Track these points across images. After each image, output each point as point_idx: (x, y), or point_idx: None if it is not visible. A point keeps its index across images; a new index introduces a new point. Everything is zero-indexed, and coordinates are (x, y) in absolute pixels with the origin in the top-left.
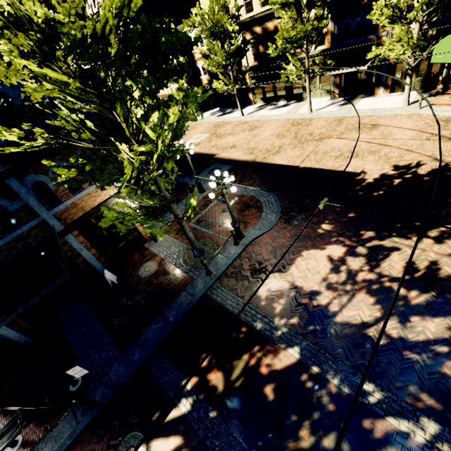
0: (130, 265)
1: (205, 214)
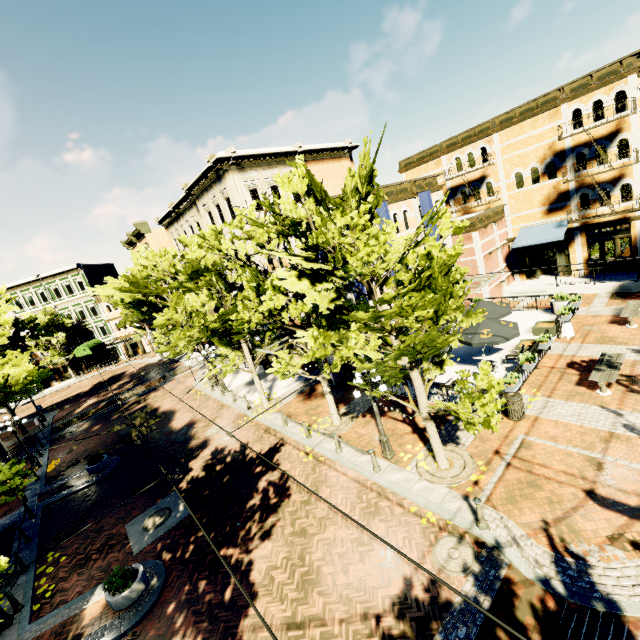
0: None
1: None
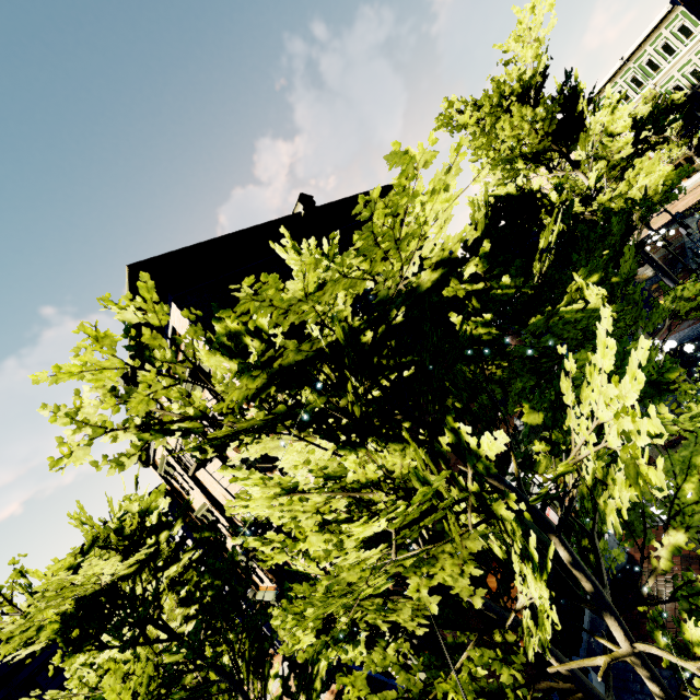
0: None
1: None
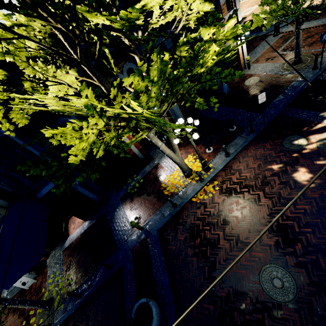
0: (234, 83)
1: (288, 45)
